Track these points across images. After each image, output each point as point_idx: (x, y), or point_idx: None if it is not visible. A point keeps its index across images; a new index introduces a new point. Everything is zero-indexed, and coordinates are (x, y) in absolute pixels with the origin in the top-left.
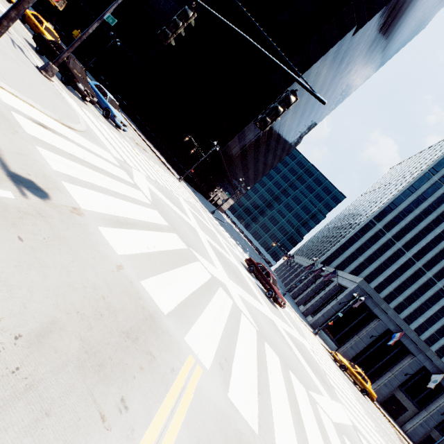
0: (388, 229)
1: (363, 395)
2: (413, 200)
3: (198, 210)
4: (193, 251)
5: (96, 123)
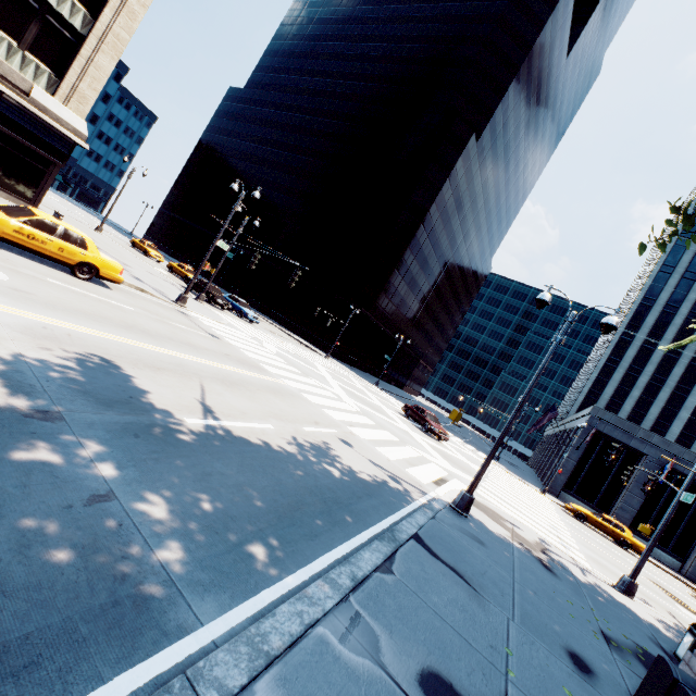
0: (658, 335)
1: (624, 549)
2: (676, 283)
3: (345, 376)
4: (309, 377)
5: (233, 321)
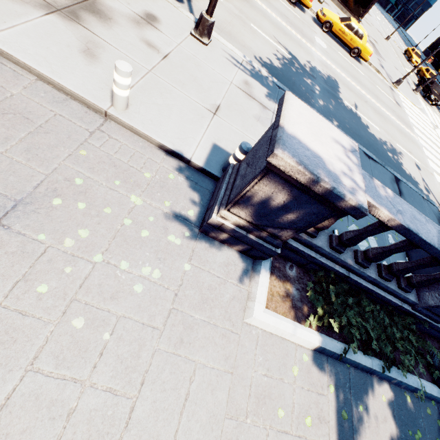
0: None
1: None
2: None
3: None
4: None
5: (430, 112)
